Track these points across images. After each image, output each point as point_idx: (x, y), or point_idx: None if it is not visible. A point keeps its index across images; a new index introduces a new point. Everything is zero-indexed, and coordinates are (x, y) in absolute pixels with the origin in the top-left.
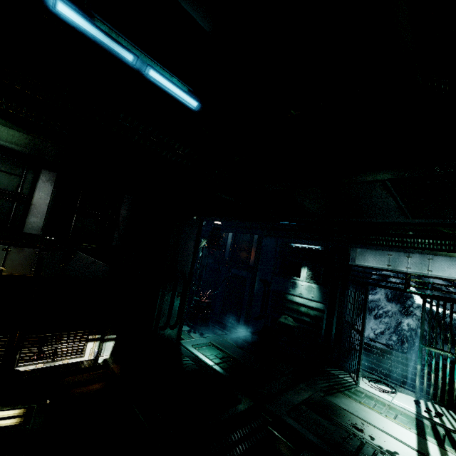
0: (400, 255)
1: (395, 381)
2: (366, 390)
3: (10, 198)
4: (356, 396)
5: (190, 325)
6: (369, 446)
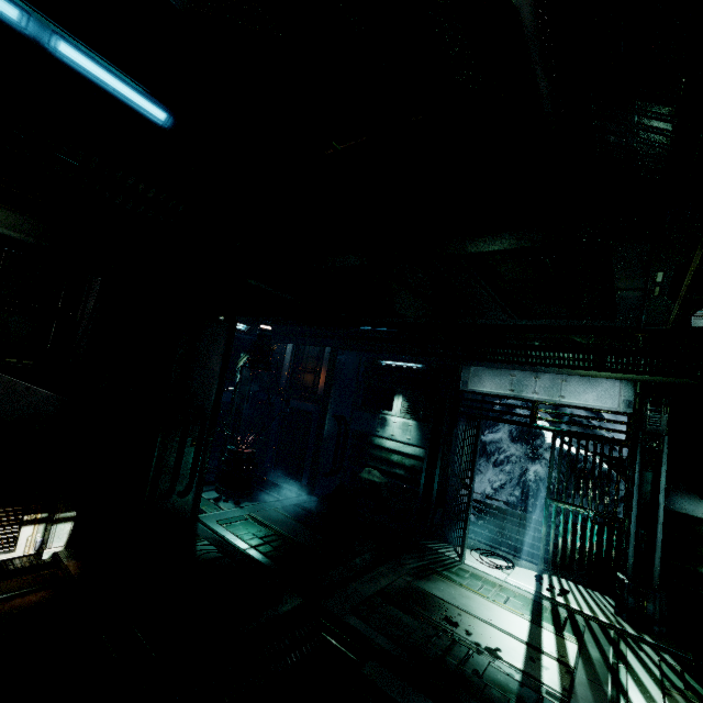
0: (525, 375)
1: (514, 552)
2: (473, 568)
3: None
4: (458, 577)
5: (220, 491)
6: (463, 644)
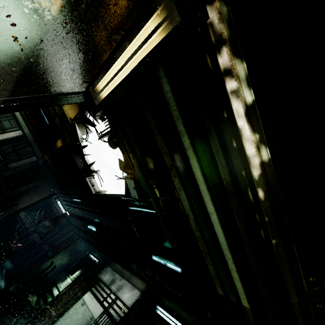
0: (119, 277)
1: None
2: None
3: (2, 128)
4: None
5: None
6: None
